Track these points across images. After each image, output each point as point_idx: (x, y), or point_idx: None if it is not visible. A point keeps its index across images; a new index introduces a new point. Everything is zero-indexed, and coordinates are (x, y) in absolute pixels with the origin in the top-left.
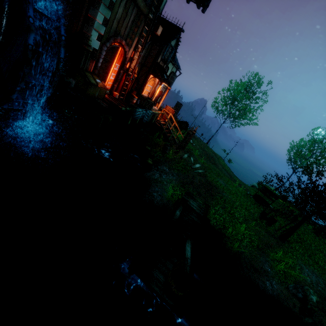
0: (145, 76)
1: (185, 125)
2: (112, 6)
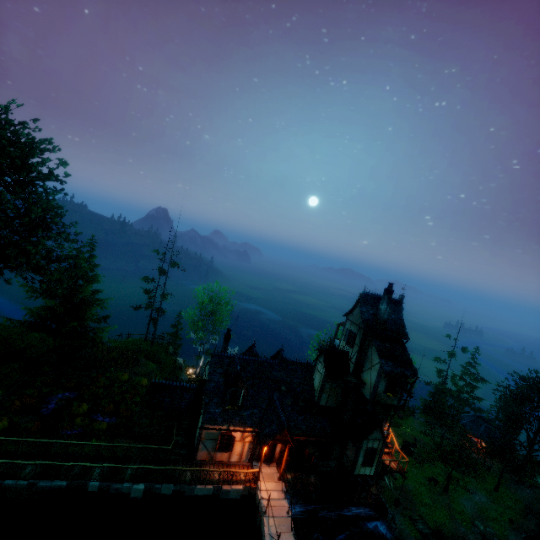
0: None
1: None
2: None
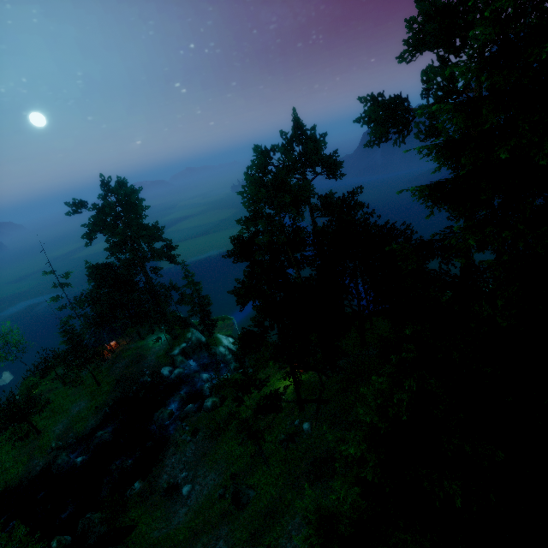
0: None
1: None
2: None
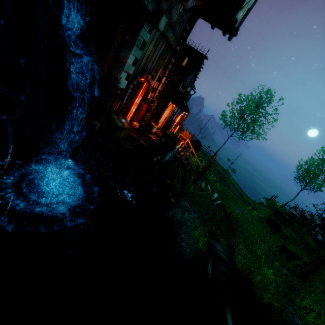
0: (165, 103)
1: (198, 145)
2: (144, 45)
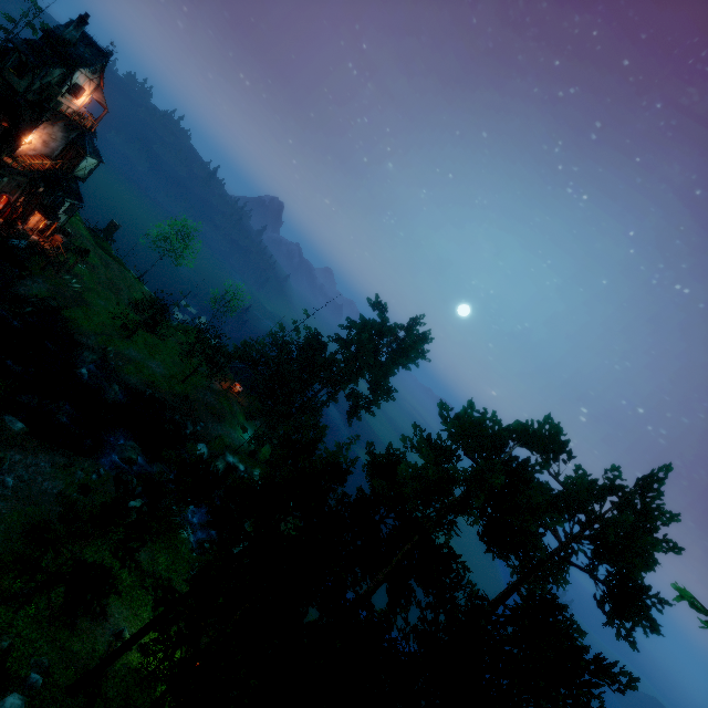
0: (32, 211)
1: (86, 253)
2: None
